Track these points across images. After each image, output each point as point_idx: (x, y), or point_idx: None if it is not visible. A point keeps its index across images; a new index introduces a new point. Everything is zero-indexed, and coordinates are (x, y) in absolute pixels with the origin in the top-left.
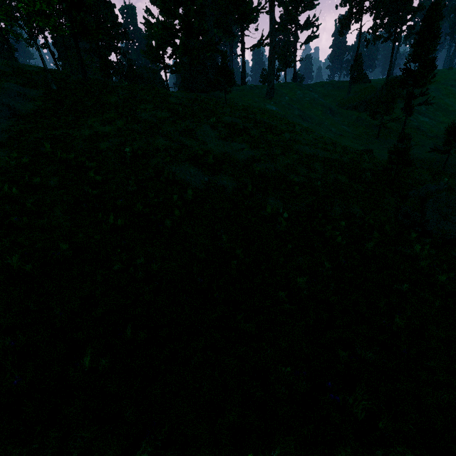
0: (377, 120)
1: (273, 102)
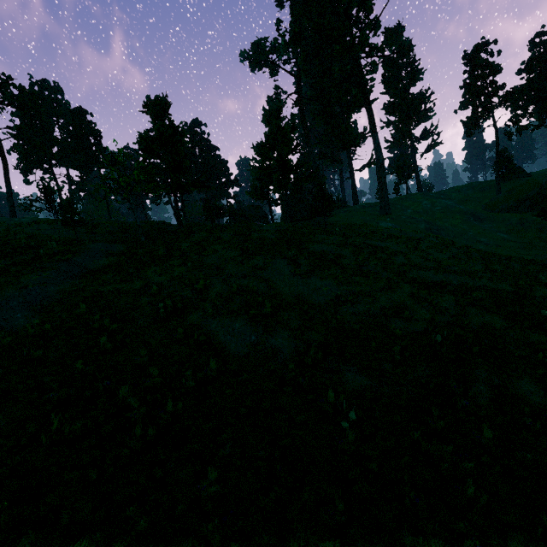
0: None
1: (389, 219)
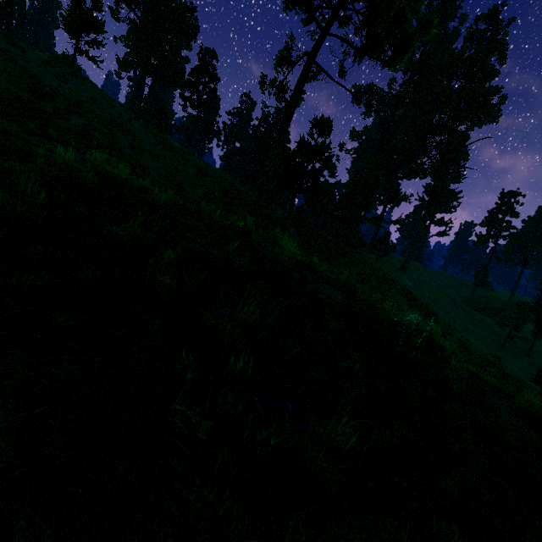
0: (504, 331)
1: (406, 276)
